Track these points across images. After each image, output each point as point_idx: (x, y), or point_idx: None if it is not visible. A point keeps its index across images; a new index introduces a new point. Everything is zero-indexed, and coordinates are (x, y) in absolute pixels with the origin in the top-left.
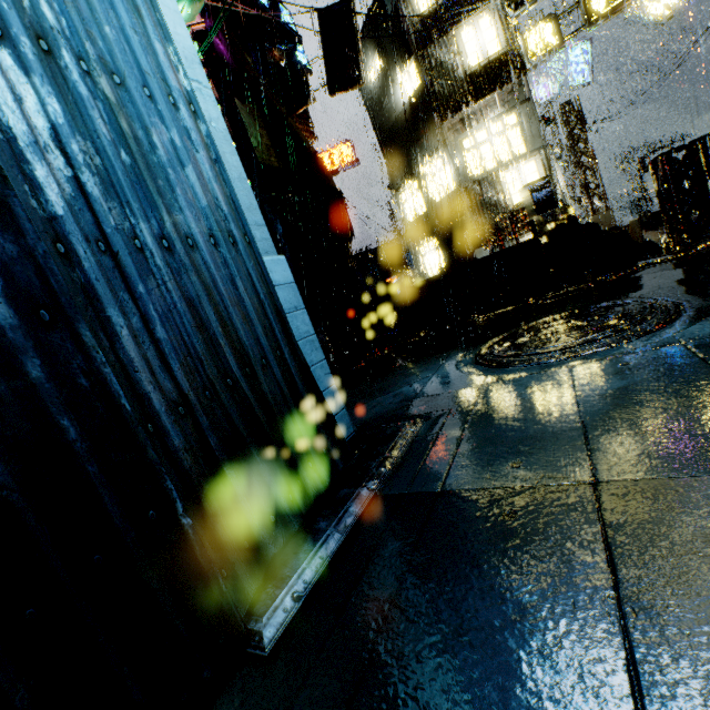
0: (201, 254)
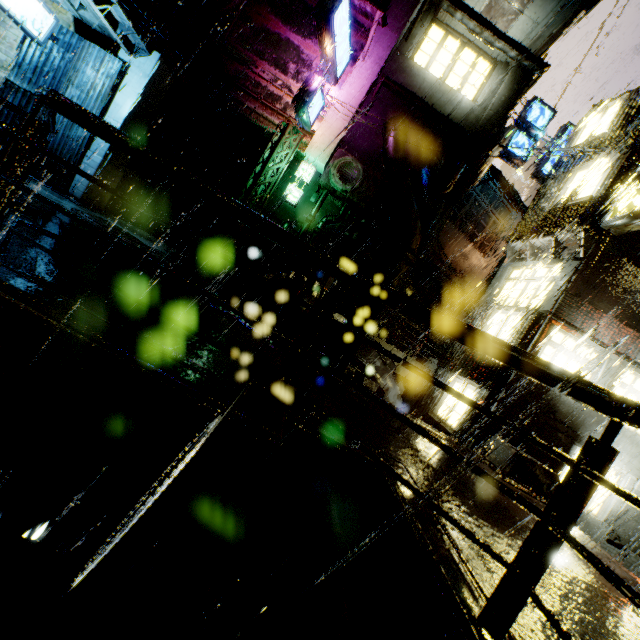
0: (69, 140)
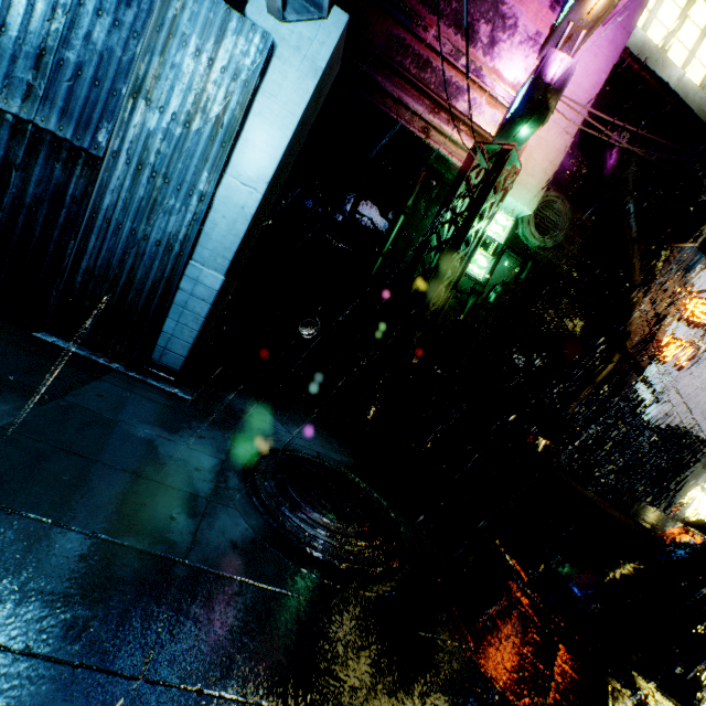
0: (147, 244)
